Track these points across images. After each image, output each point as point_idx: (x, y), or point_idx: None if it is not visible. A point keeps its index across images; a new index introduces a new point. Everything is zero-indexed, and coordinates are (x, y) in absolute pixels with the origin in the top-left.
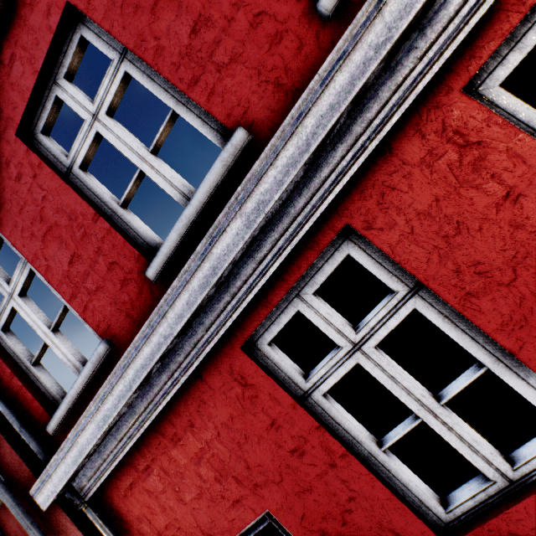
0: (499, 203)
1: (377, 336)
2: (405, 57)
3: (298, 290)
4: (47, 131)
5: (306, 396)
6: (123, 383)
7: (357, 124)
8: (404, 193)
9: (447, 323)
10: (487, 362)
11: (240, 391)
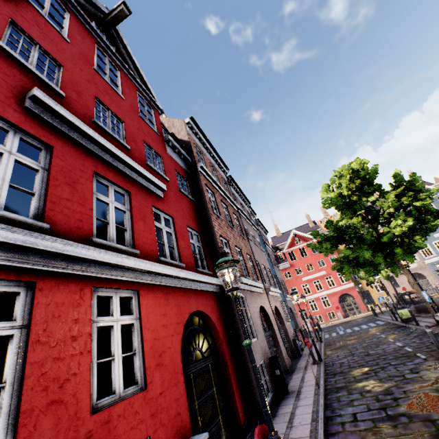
0: (74, 319)
1: None
2: (93, 266)
3: None
4: None
5: None
6: None
7: (73, 263)
8: (60, 292)
9: (17, 351)
10: (9, 381)
11: None
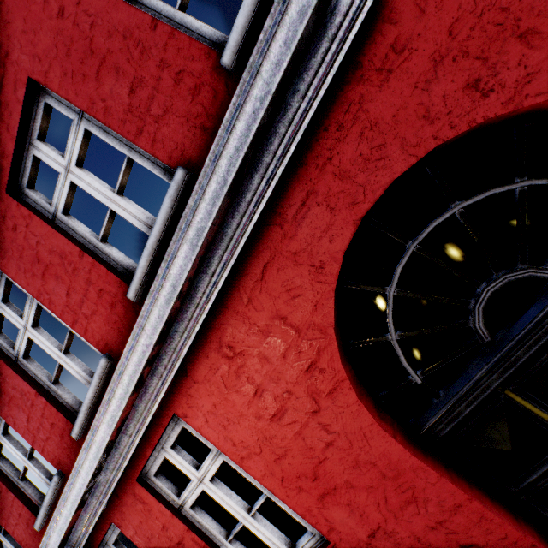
0: (162, 528)
1: None
2: (106, 470)
3: (106, 541)
4: None
5: None
6: None
7: (97, 490)
8: (129, 515)
9: None
10: None
11: None
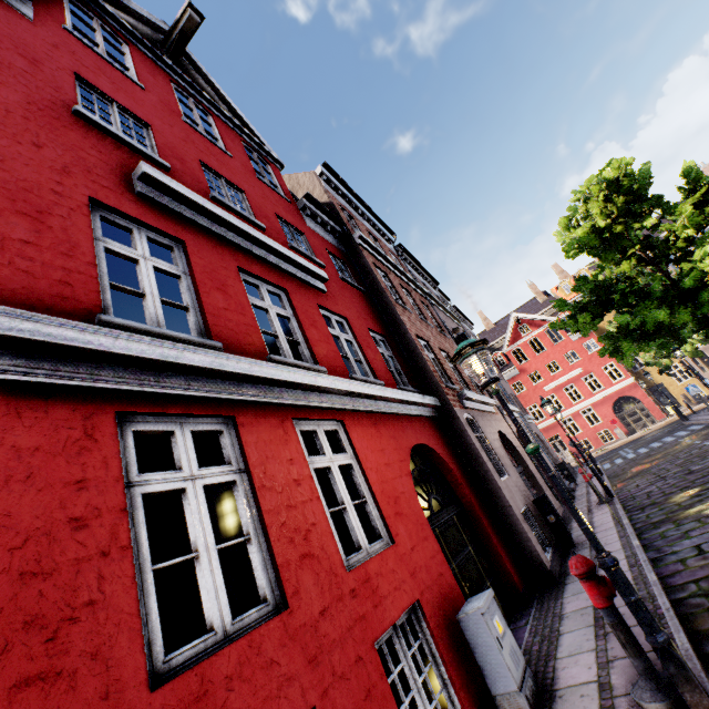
0: (288, 460)
1: (209, 480)
2: (285, 391)
3: (184, 421)
4: (101, 218)
5: (128, 486)
6: (3, 321)
7: (263, 389)
8: (262, 427)
9: (246, 499)
10: (253, 533)
11: (79, 436)
